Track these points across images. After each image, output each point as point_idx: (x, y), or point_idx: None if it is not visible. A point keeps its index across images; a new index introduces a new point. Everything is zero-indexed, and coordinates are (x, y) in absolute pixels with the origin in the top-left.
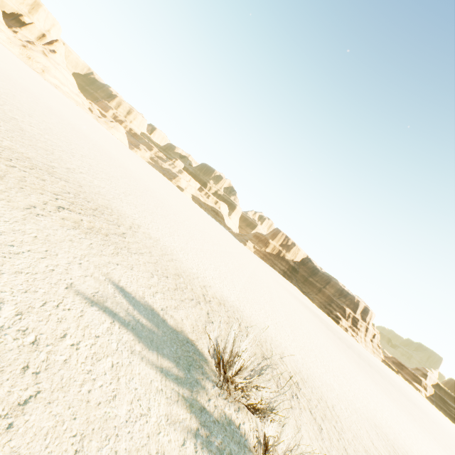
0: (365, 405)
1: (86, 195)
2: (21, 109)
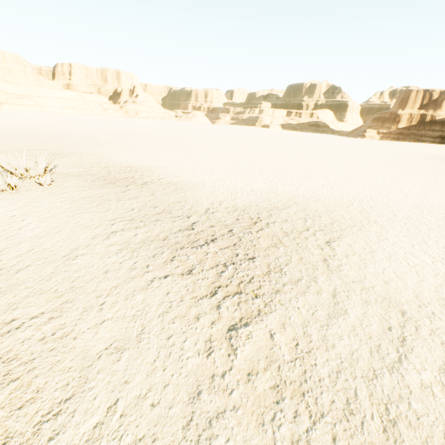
0: (317, 195)
1: (58, 152)
2: (65, 137)
